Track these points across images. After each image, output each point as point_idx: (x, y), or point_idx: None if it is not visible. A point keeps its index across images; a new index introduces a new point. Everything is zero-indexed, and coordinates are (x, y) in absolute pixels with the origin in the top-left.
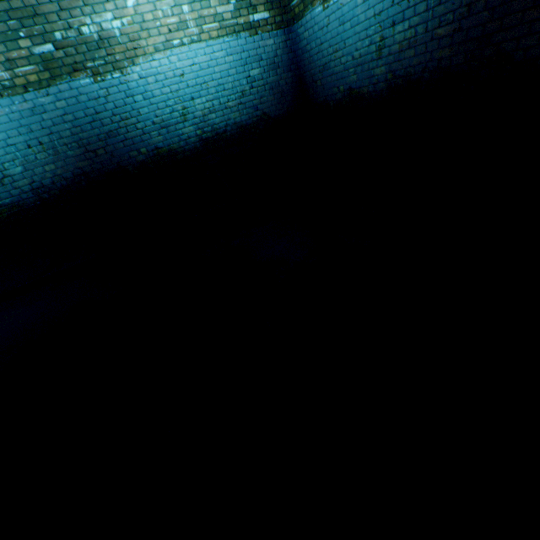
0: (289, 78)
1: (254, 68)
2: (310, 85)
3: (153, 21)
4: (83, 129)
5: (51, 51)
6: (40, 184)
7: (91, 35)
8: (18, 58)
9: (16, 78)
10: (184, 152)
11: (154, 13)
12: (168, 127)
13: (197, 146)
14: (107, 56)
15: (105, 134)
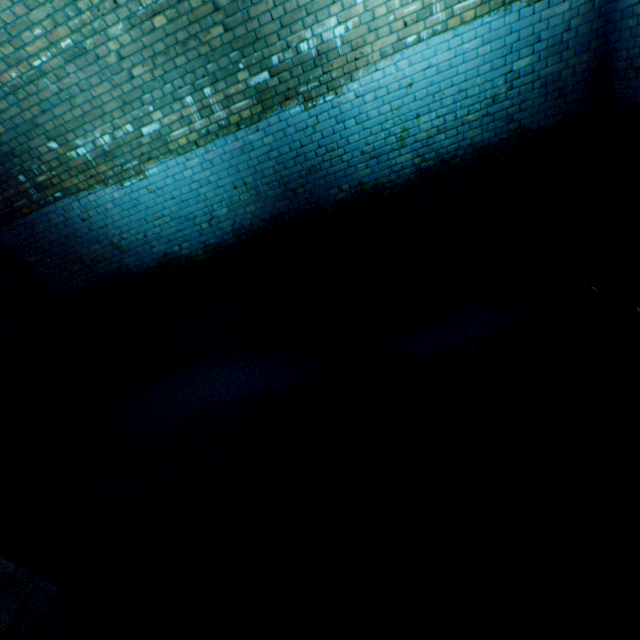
0: (582, 64)
1: (521, 57)
2: (620, 73)
3: (385, 16)
4: (285, 166)
5: (266, 80)
6: (240, 225)
7: (308, 52)
8: (234, 94)
9: (231, 116)
10: (392, 187)
11: (389, 3)
12: (378, 157)
13: (411, 179)
14: (322, 75)
15: (306, 170)
